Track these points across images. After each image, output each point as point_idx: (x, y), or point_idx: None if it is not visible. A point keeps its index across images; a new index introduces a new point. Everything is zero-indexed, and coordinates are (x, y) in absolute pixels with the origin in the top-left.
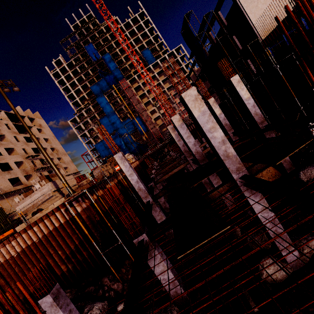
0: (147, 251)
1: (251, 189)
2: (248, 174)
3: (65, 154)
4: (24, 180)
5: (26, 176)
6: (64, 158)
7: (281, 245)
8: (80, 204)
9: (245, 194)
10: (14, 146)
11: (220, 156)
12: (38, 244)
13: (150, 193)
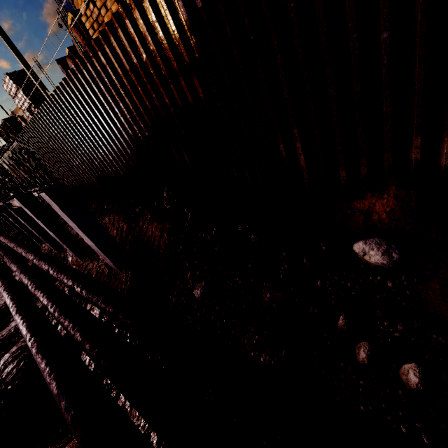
0: None
1: None
2: None
3: None
4: None
5: None
6: None
7: None
8: None
9: None
10: None
11: None
12: None
13: None
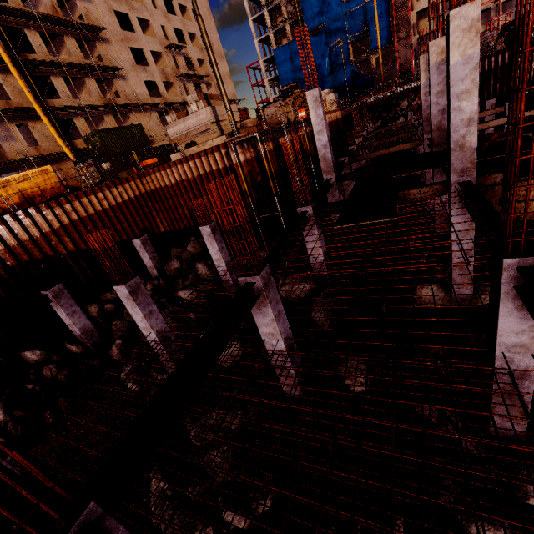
0: (308, 221)
1: (460, 200)
2: (474, 182)
3: (221, 56)
4: (163, 89)
5: (164, 83)
6: (219, 64)
7: (457, 278)
8: (244, 151)
9: (453, 206)
10: (150, 18)
11: (450, 142)
12: (192, 183)
13: (337, 171)
